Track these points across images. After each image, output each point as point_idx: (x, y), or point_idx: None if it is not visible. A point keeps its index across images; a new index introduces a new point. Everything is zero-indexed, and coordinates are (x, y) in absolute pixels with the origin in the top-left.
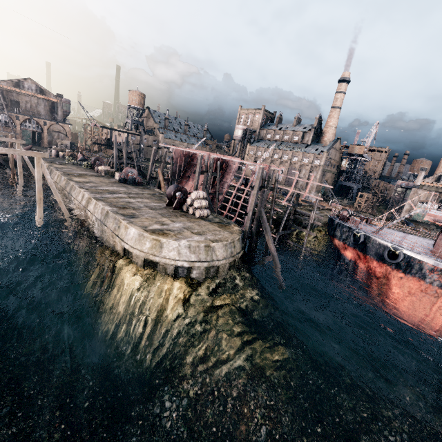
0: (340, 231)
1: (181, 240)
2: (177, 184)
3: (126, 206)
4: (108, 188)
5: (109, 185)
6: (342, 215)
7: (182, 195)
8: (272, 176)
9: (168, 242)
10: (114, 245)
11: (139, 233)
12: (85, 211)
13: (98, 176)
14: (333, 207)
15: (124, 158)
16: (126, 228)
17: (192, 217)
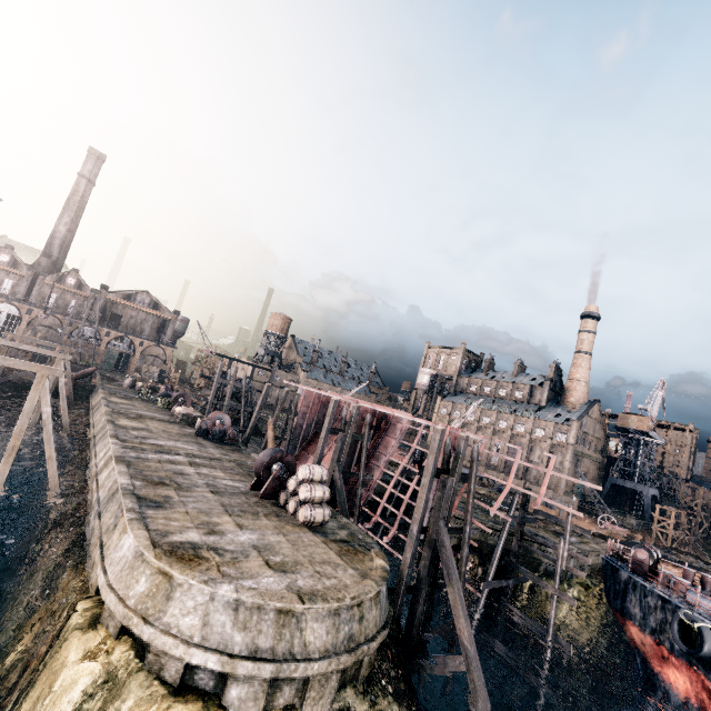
0: (638, 601)
1: (222, 585)
2: (301, 449)
3: (167, 481)
4: (166, 442)
5: (173, 438)
6: (635, 560)
7: (283, 471)
8: (464, 450)
9: (188, 584)
10: (92, 569)
11: (139, 548)
12: (92, 481)
13: (168, 421)
14: (607, 531)
15: (227, 398)
16: (123, 532)
17: (290, 520)
